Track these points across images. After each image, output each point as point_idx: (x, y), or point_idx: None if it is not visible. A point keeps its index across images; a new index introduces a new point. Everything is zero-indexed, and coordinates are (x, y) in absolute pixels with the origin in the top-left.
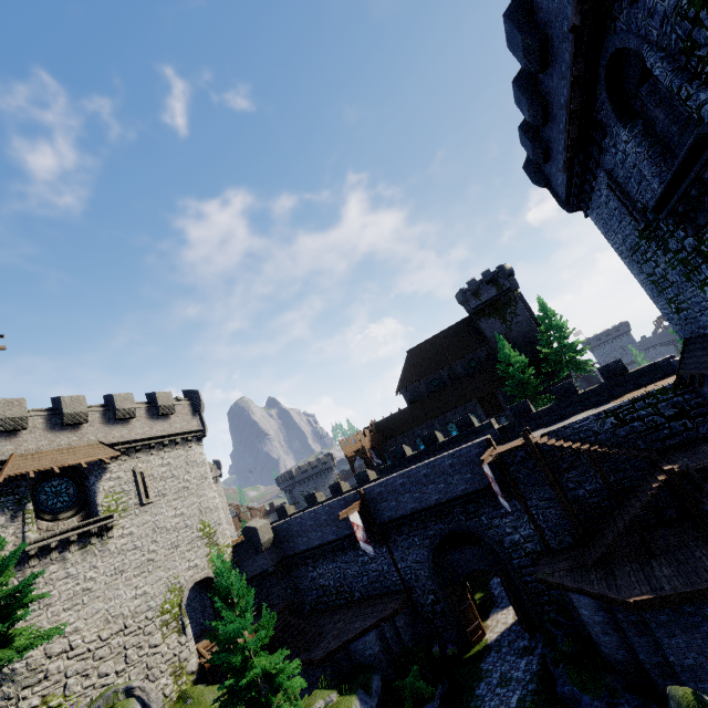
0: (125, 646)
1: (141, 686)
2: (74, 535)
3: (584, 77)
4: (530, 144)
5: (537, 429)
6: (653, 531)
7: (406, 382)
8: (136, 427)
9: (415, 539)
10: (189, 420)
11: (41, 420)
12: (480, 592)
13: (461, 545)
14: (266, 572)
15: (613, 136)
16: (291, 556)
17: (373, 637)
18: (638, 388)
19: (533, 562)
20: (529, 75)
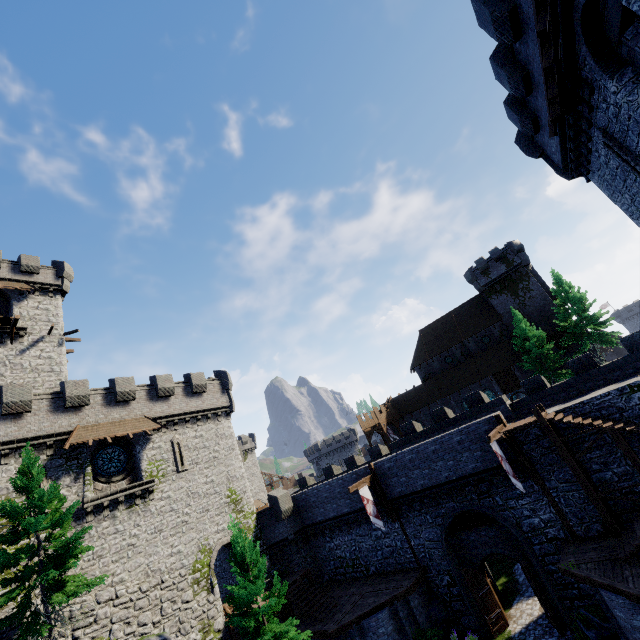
0: (161, 599)
1: (168, 639)
2: (122, 496)
3: (554, 33)
4: (517, 116)
5: (552, 405)
6: None
7: (419, 360)
8: (174, 403)
9: (427, 516)
10: (219, 398)
11: (100, 398)
12: (503, 577)
13: (476, 526)
14: (286, 539)
15: (601, 90)
16: (309, 526)
17: (386, 615)
18: None
19: (557, 550)
20: (506, 49)
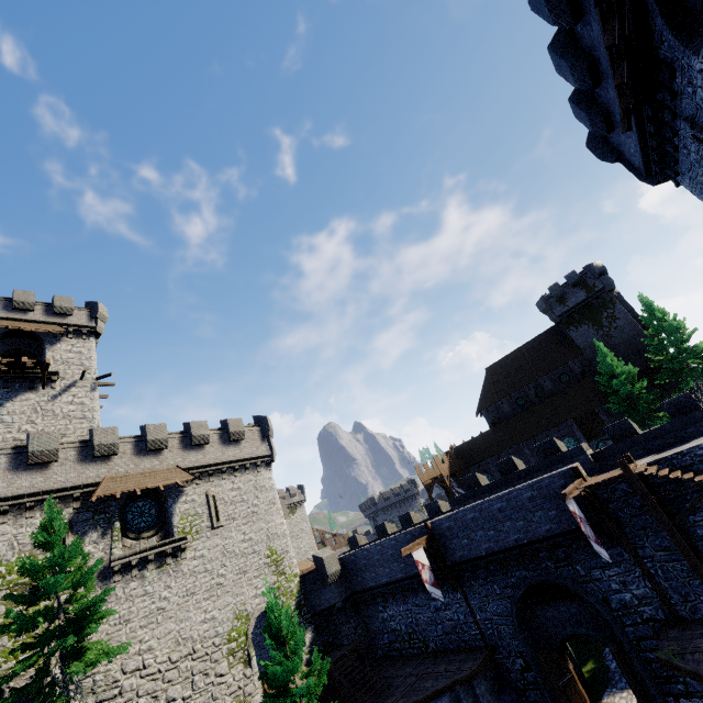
0: (192, 671)
1: None
2: (152, 555)
3: (618, 3)
4: (585, 114)
5: (644, 456)
6: None
7: (486, 402)
8: (210, 452)
9: (494, 586)
10: (258, 446)
11: (130, 446)
12: (591, 662)
13: (554, 600)
14: (333, 607)
15: (685, 71)
16: (360, 592)
17: (446, 702)
18: None
19: (655, 633)
20: (567, 35)
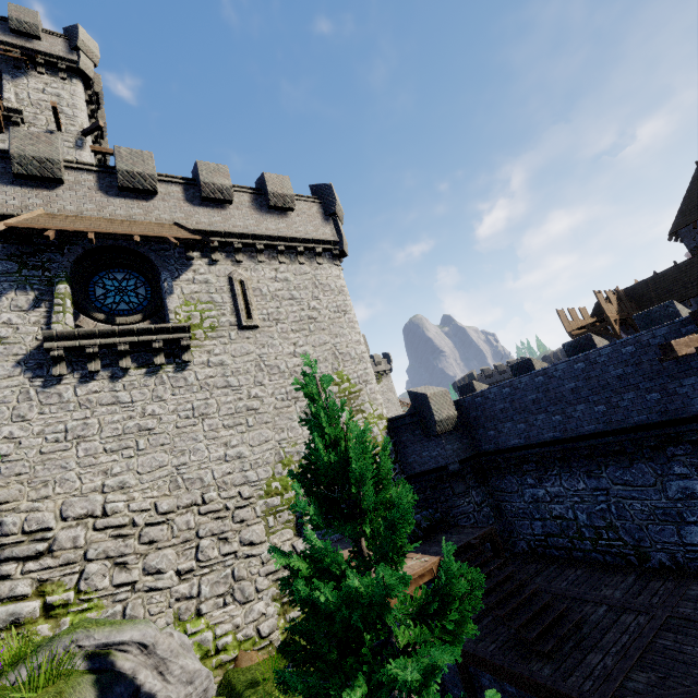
0: (198, 531)
1: (144, 641)
2: (125, 344)
3: None
4: None
5: None
6: None
7: (695, 212)
8: (234, 217)
9: None
10: (318, 226)
11: (88, 177)
12: None
13: None
14: (443, 470)
15: None
16: (489, 454)
17: None
18: None
19: None
20: None
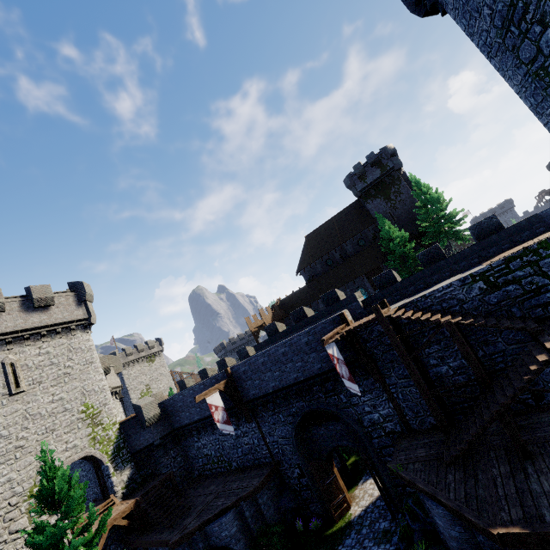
0: None
1: None
2: None
3: None
4: None
5: (400, 300)
6: (529, 416)
7: (304, 263)
8: (6, 321)
9: (280, 415)
10: (73, 310)
11: None
12: (356, 455)
13: (325, 421)
14: (152, 445)
15: None
16: (178, 429)
17: (230, 518)
18: (515, 246)
19: (393, 442)
20: None
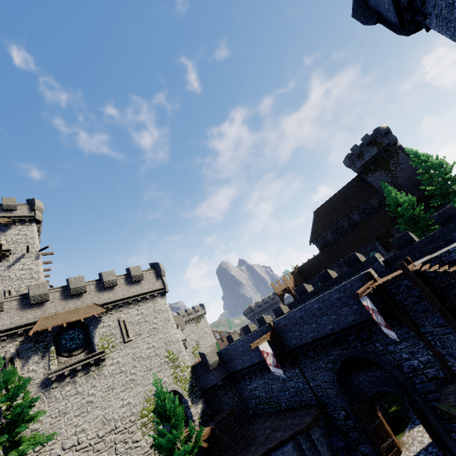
0: (115, 442)
1: None
2: (79, 366)
3: None
4: None
5: (422, 257)
6: None
7: (316, 234)
8: (118, 291)
9: (320, 362)
10: (154, 283)
11: (58, 294)
12: (396, 405)
13: (363, 368)
14: (216, 385)
15: None
16: (233, 373)
17: (290, 448)
18: None
19: (438, 388)
20: None
